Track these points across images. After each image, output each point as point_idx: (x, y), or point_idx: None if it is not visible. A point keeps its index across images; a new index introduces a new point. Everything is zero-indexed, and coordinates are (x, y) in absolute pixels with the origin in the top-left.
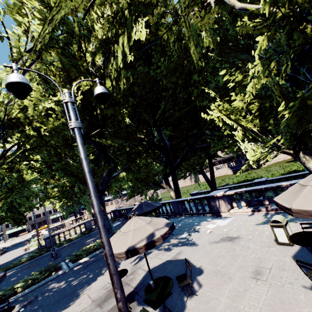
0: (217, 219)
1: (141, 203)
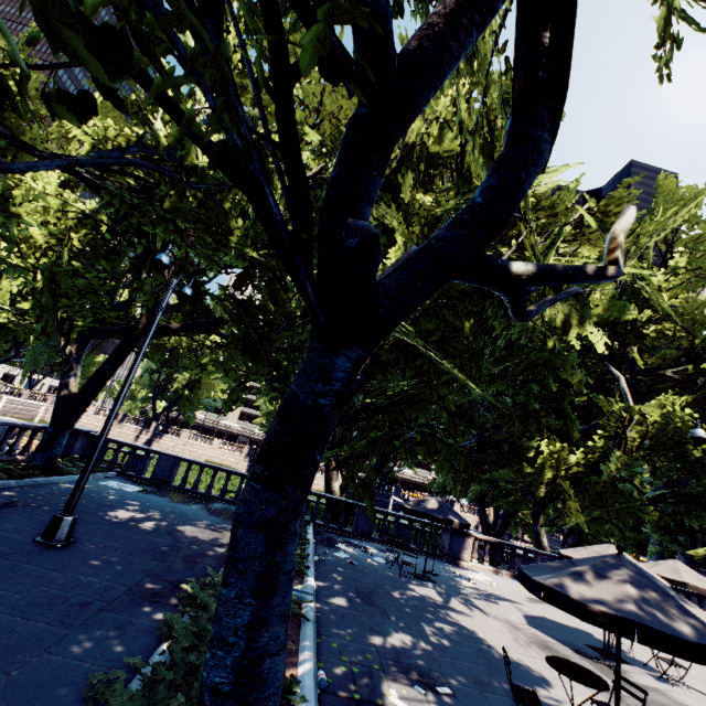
0: (461, 568)
1: (444, 502)
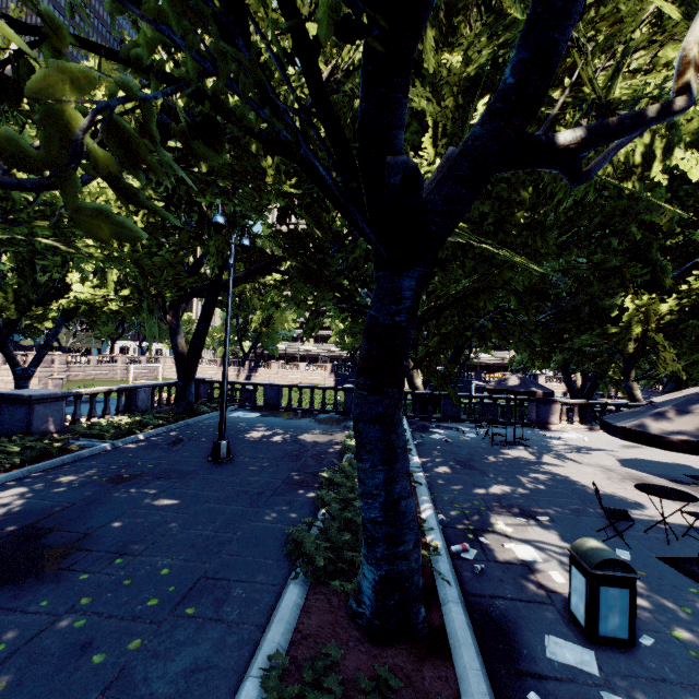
0: (551, 431)
1: (525, 377)
